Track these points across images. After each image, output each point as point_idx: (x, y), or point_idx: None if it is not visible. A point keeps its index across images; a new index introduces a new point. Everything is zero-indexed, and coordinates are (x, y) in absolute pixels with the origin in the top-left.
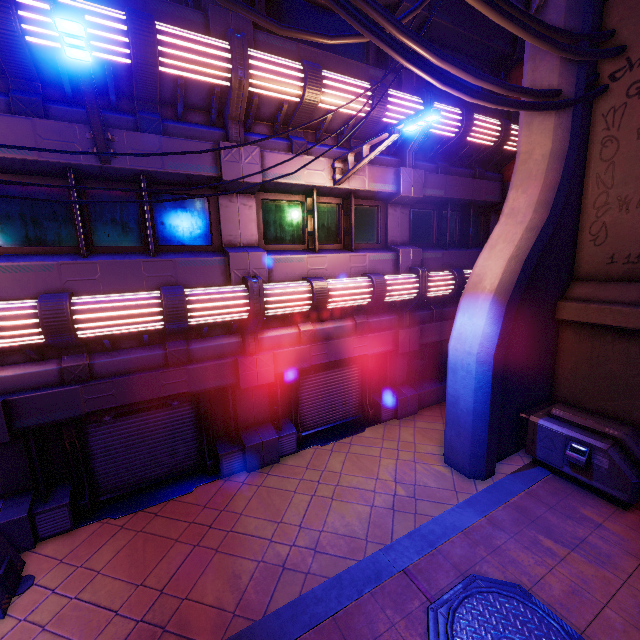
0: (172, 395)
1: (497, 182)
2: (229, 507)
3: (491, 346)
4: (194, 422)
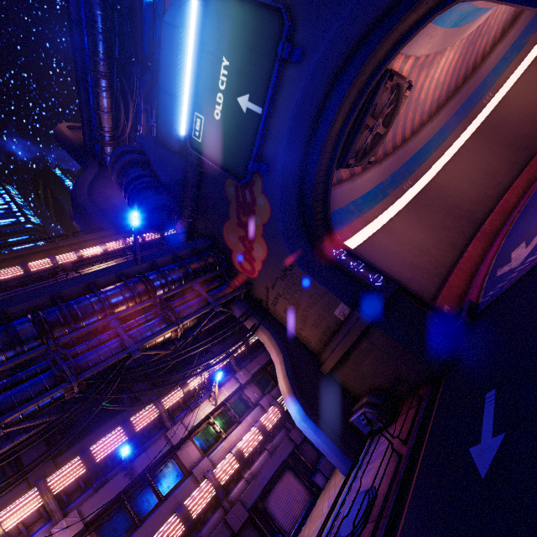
0: None
1: None
2: None
3: (302, 412)
4: None
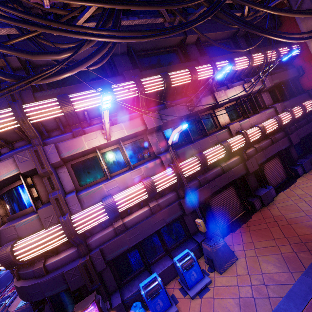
0: (227, 183)
1: (294, 68)
2: (274, 215)
3: None
4: (235, 193)
